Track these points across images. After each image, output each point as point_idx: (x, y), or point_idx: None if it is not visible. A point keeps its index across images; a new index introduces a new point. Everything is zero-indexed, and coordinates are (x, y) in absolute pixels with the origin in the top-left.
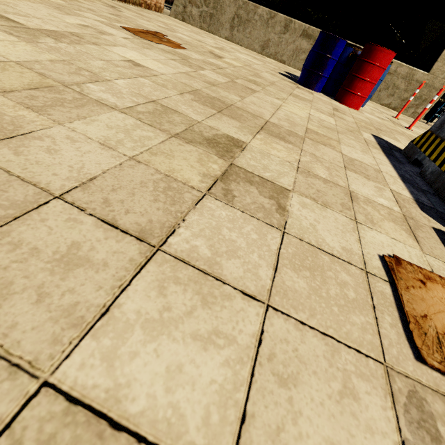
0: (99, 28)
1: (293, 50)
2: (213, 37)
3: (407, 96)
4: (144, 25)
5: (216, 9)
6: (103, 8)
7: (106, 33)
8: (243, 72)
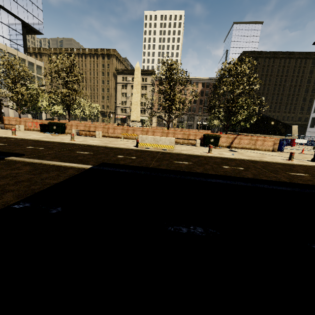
0: None
1: None
2: None
3: None
4: None
5: None
6: None
7: None
8: None
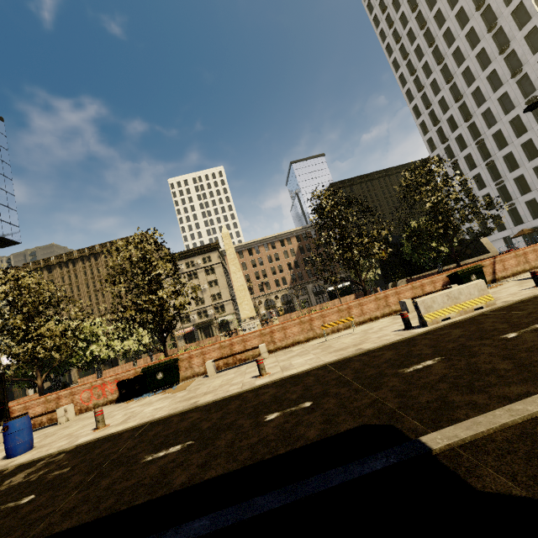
0: None
1: None
2: None
3: None
4: None
5: None
6: None
7: None
8: None
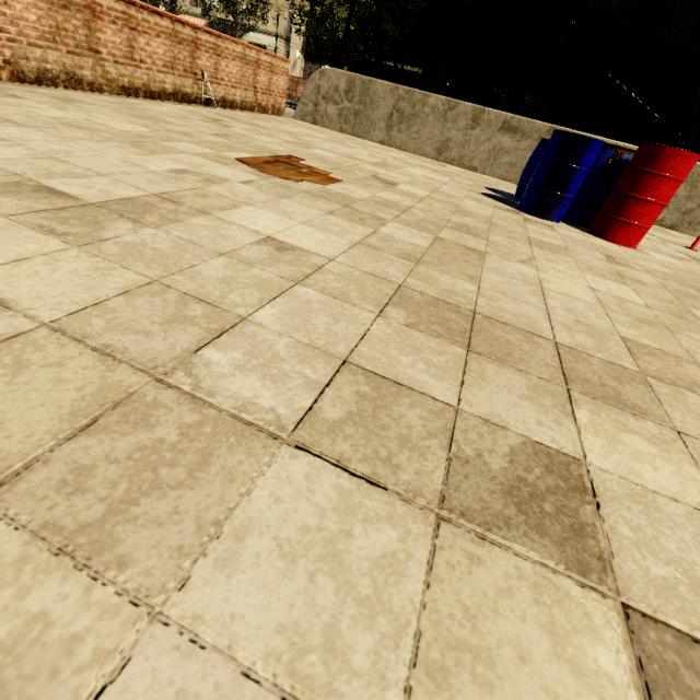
0: (203, 170)
1: (489, 151)
2: (363, 144)
3: (692, 206)
4: (266, 145)
5: (364, 104)
6: (203, 127)
7: (216, 178)
8: (438, 210)
